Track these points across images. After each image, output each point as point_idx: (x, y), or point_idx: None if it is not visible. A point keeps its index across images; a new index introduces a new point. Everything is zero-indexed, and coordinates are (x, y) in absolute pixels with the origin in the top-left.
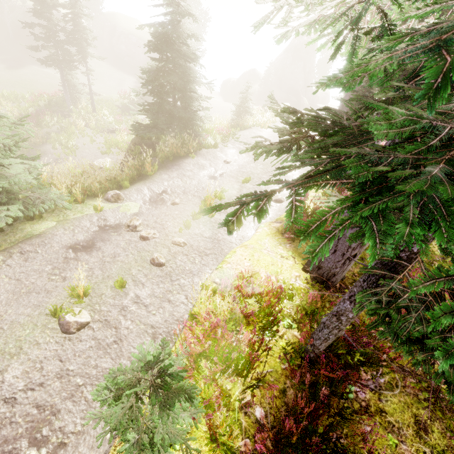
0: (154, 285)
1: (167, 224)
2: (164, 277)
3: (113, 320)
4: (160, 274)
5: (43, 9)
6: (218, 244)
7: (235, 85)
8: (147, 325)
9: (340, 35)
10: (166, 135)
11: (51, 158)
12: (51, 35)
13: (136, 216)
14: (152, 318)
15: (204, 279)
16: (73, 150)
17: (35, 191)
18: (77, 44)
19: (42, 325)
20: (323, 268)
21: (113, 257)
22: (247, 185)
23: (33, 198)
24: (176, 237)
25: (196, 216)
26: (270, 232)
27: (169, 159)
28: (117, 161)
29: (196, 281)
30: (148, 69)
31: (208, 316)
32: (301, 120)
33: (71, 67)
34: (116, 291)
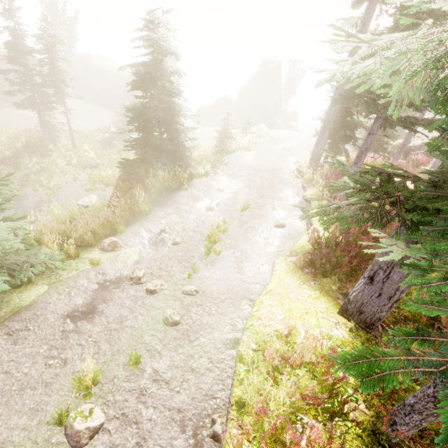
0: (172, 352)
1: (173, 270)
2: (182, 339)
3: (131, 413)
4: (177, 336)
5: (18, 56)
6: (232, 285)
7: (209, 111)
8: (173, 409)
9: (442, 84)
10: (156, 169)
11: (32, 201)
12: (27, 80)
13: (137, 263)
14: (177, 398)
15: (225, 332)
16: (55, 190)
17: (21, 253)
18: (54, 86)
19: (44, 441)
20: (365, 312)
21: (119, 323)
22: (246, 213)
23: (20, 262)
24: (186, 284)
25: (203, 256)
26: (288, 268)
27: (161, 193)
28: (103, 197)
29: (217, 336)
30: (132, 106)
31: (264, 411)
32: (391, 183)
33: (49, 108)
34: (130, 369)
